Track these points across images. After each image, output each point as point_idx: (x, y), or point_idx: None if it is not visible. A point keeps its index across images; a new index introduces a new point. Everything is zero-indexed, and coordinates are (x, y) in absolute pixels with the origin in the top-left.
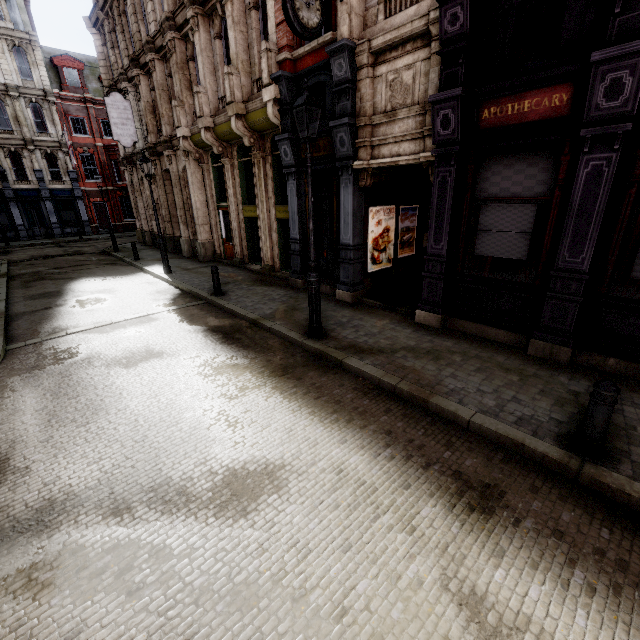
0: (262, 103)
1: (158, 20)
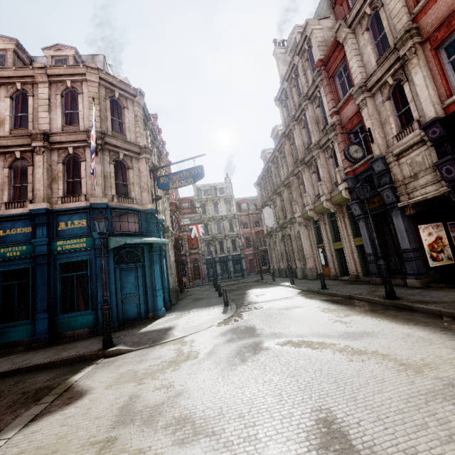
0: (338, 191)
1: (285, 175)
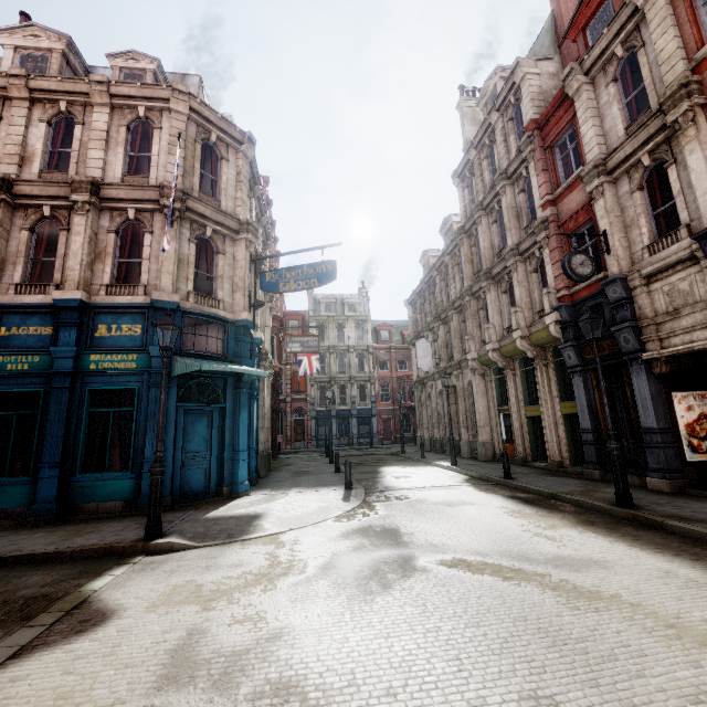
0: (543, 325)
1: (457, 292)
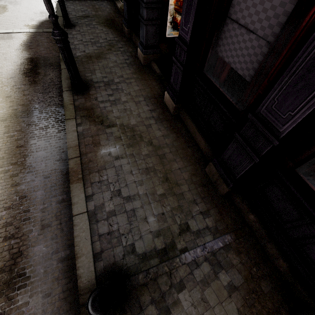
0: None
1: None
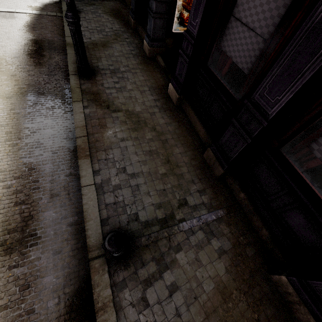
0: None
1: None
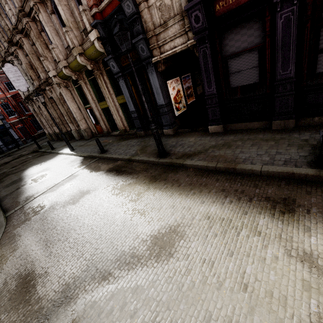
0: (90, 42)
1: (14, 14)
